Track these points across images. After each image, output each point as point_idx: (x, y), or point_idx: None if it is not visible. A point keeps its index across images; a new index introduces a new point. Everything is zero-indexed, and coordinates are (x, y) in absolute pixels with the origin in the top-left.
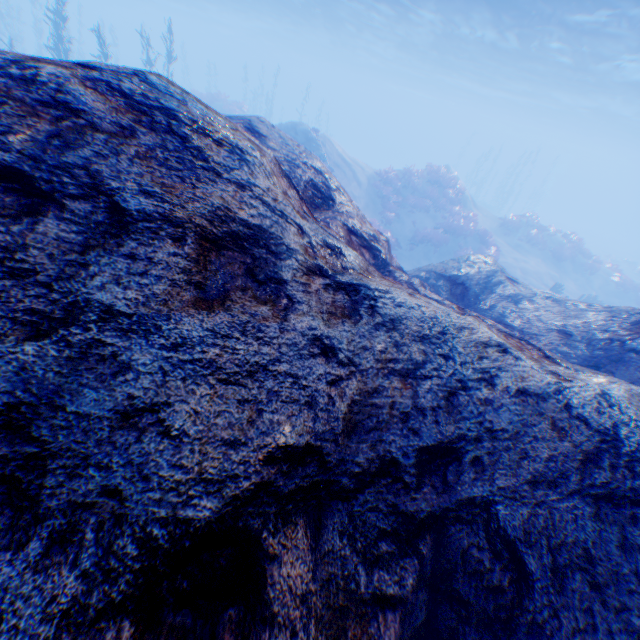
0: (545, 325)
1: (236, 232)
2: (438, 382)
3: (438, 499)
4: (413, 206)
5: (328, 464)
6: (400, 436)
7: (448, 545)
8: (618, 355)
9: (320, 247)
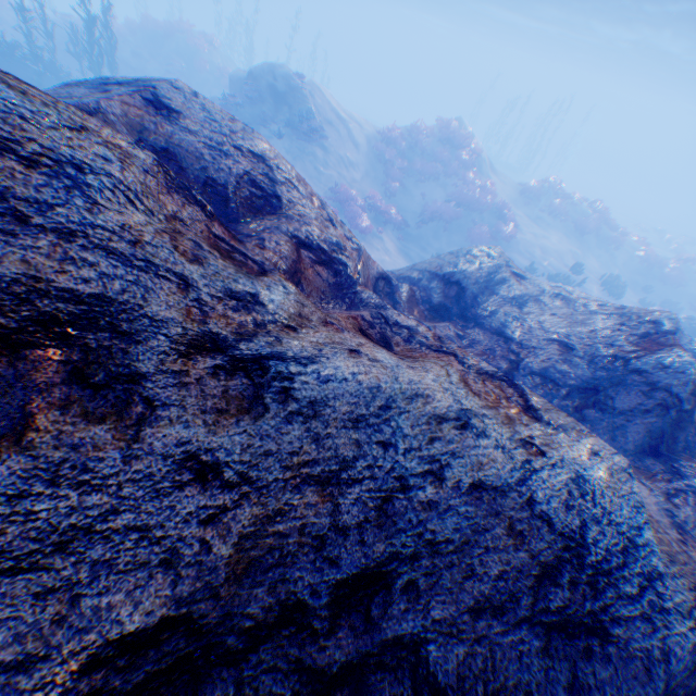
0: (547, 336)
1: (51, 314)
2: (370, 485)
3: (357, 643)
4: (421, 173)
5: (204, 628)
6: (310, 570)
7: (368, 694)
8: (620, 377)
9: (218, 302)
